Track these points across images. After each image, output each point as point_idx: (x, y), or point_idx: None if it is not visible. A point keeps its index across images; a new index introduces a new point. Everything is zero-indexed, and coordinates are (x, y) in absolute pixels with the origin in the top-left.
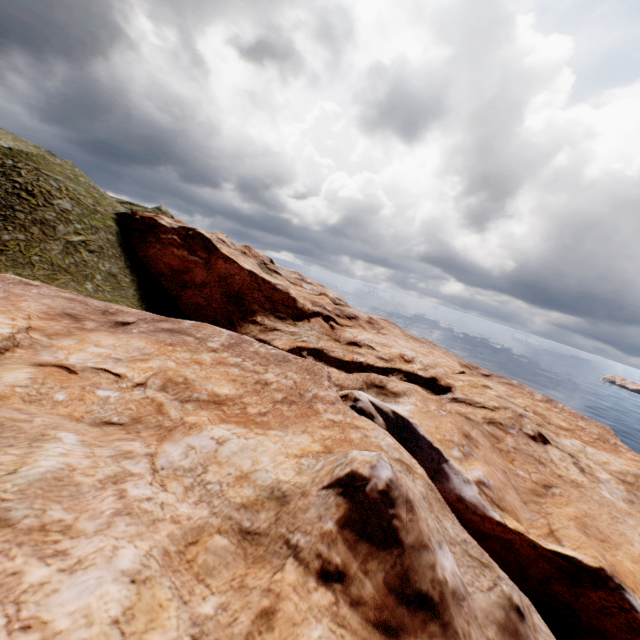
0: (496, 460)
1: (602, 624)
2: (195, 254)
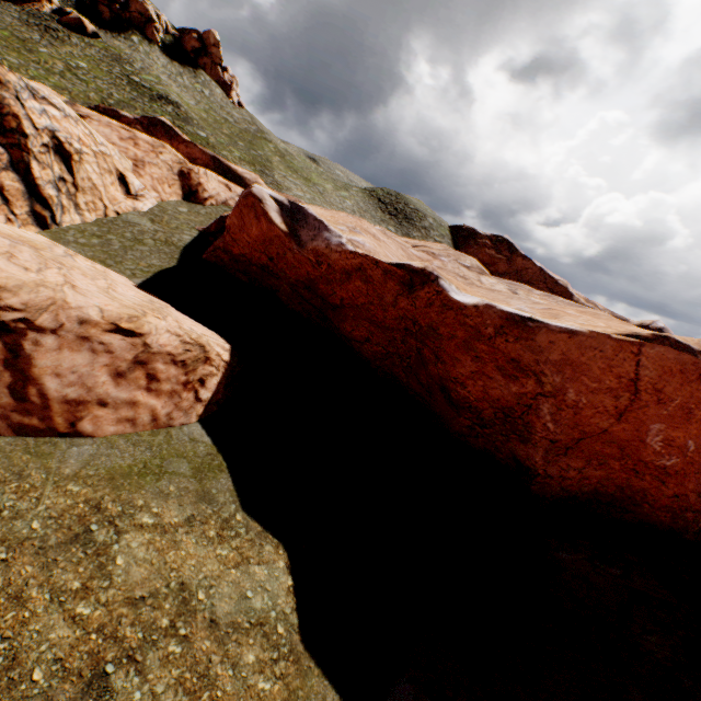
0: None
1: None
2: (499, 253)
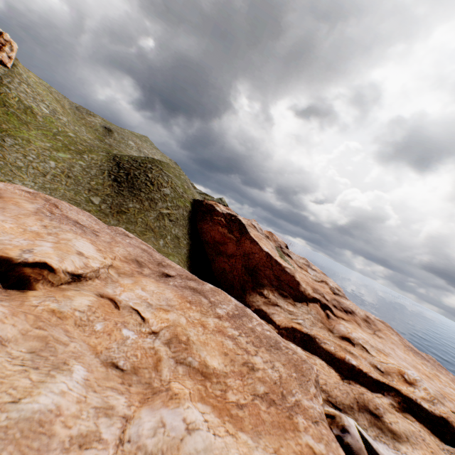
0: None
1: None
2: (232, 233)
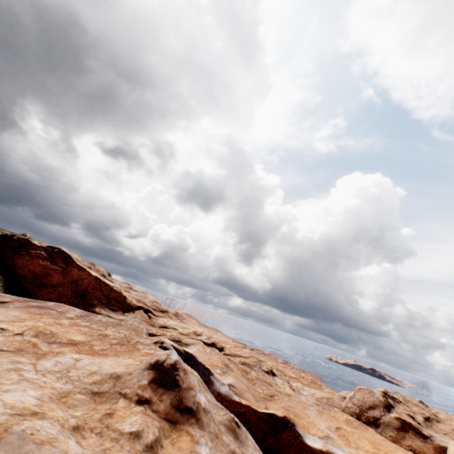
0: (244, 380)
1: (291, 453)
2: (56, 264)
